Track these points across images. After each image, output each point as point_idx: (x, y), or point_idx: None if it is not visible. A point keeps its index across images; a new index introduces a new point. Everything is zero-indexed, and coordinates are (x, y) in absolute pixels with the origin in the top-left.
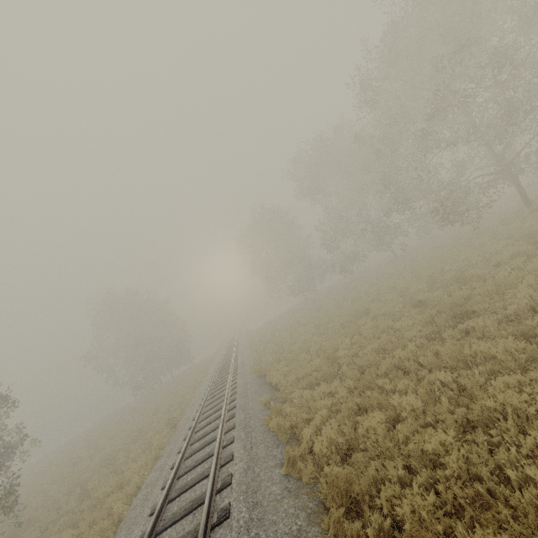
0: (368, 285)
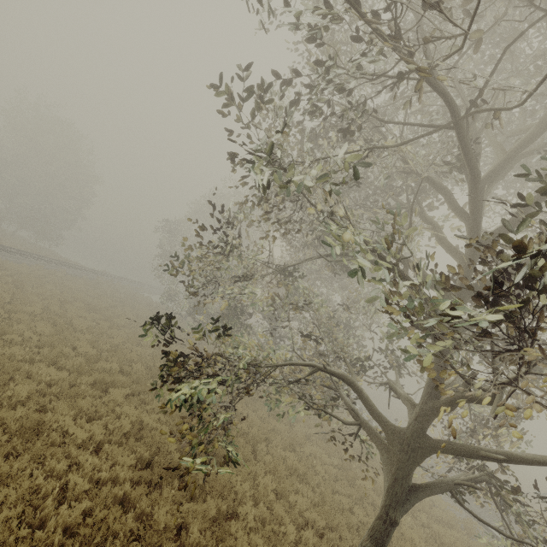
0: (109, 343)
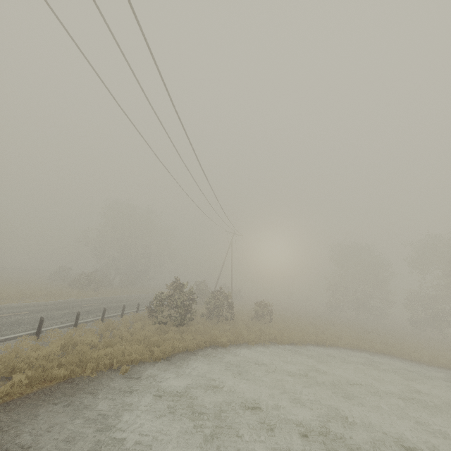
0: None
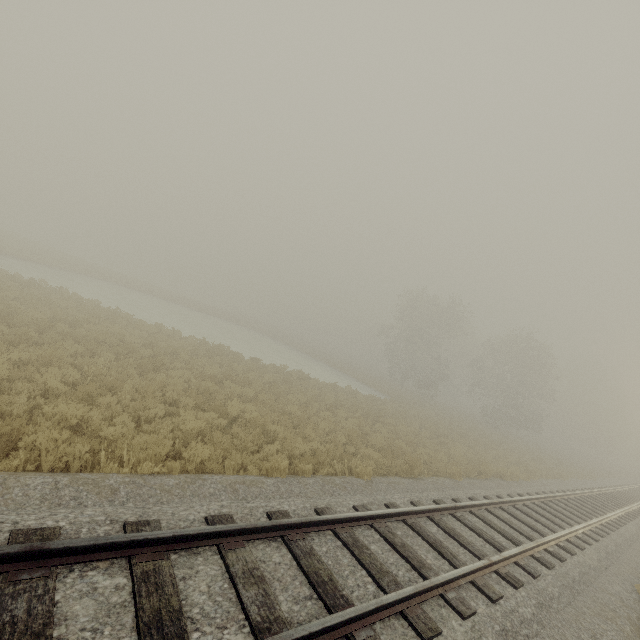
0: None
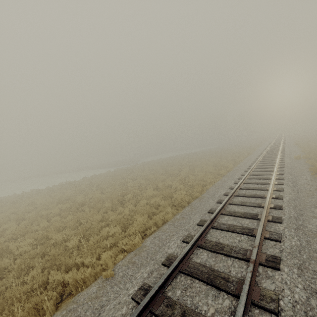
0: None
